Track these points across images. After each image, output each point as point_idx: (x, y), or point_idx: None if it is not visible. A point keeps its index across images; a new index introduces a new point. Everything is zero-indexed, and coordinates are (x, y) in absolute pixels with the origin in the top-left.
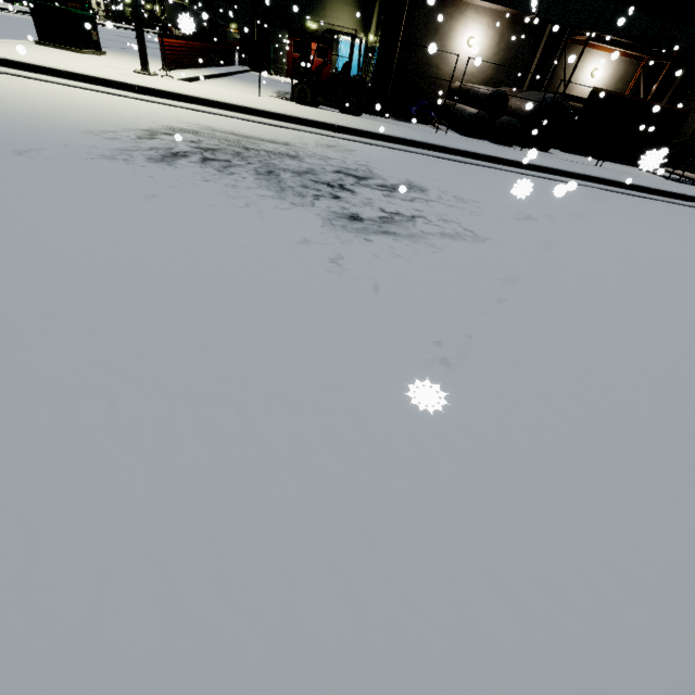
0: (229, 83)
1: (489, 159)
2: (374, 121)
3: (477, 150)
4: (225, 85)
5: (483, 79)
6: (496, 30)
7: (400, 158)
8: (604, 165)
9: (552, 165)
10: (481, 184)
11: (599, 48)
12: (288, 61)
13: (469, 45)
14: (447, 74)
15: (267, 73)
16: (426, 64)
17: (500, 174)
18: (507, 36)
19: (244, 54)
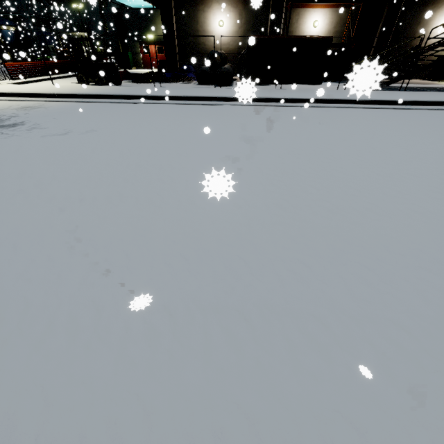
0: (66, 79)
1: (156, 98)
2: (112, 86)
3: (148, 93)
4: (56, 81)
5: (237, 45)
6: (236, 12)
7: (74, 107)
8: (305, 87)
9: (203, 94)
10: (98, 115)
11: (313, 6)
12: (142, 59)
13: (220, 25)
14: (212, 47)
15: (129, 68)
16: (196, 44)
17: (148, 107)
18: (244, 14)
19: (117, 61)
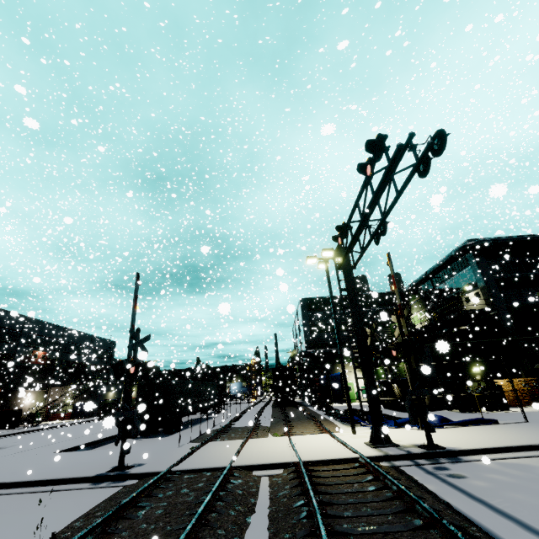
0: None
1: None
2: None
3: None
4: None
5: None
6: None
7: None
8: None
9: None
10: None
11: None
12: None
13: None
14: None
15: None
16: None
17: None
18: None
19: None
